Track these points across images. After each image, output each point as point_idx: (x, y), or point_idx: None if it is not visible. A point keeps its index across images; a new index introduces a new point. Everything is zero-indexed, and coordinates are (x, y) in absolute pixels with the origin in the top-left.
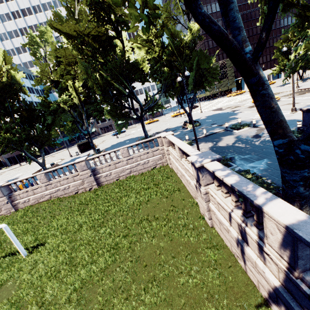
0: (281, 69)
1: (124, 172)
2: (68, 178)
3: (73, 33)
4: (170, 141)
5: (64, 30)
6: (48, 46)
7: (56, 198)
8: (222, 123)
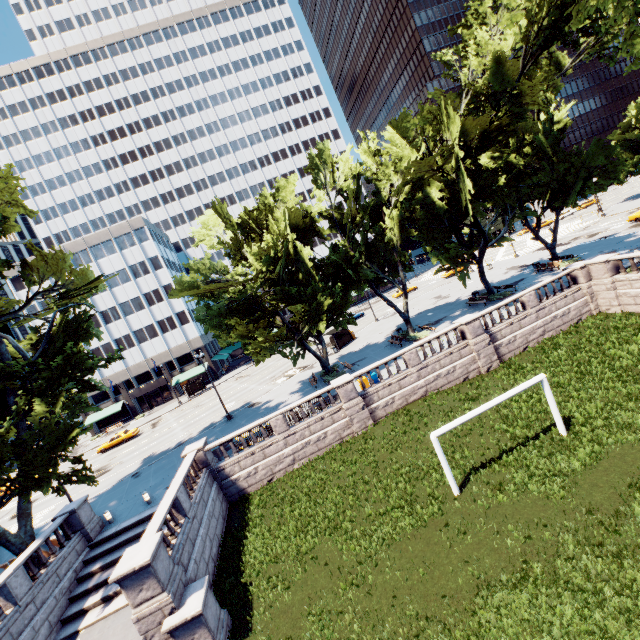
0: (628, 172)
1: (535, 333)
2: (452, 354)
3: (471, 130)
4: (621, 264)
5: (466, 127)
6: (327, 169)
7: (434, 392)
8: (631, 247)
